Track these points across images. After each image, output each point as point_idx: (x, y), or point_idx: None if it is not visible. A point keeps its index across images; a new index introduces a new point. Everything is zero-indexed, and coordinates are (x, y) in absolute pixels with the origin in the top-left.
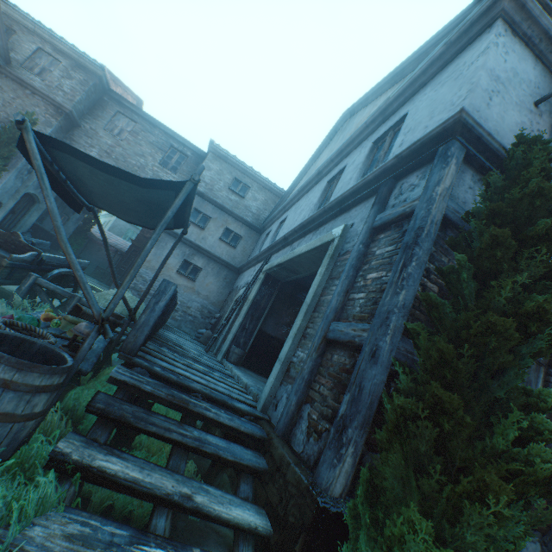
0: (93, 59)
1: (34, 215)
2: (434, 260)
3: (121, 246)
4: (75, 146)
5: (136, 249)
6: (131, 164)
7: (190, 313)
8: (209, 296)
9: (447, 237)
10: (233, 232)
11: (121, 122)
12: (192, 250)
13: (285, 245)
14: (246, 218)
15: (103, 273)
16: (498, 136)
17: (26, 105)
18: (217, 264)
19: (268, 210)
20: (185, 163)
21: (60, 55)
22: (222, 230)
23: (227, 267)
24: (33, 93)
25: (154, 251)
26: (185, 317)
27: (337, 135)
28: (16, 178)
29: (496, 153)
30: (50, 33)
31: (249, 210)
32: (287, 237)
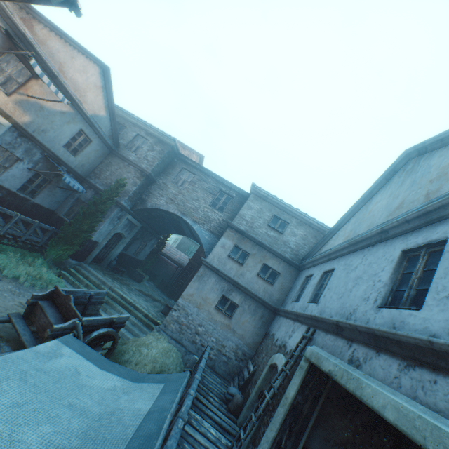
0: (169, 135)
1: (120, 247)
2: None
3: (182, 261)
4: (151, 196)
5: (191, 266)
6: (188, 207)
7: (224, 352)
8: (244, 335)
9: None
10: (270, 268)
11: (184, 176)
12: (230, 285)
13: (338, 333)
14: (284, 253)
15: (166, 285)
16: None
17: (123, 173)
18: (254, 301)
19: (307, 244)
20: (230, 203)
21: (149, 136)
22: (260, 266)
23: (263, 305)
24: (128, 164)
25: (197, 285)
26: (219, 357)
27: (398, 176)
28: (109, 224)
29: None
30: (145, 123)
31: (287, 245)
32: (341, 326)
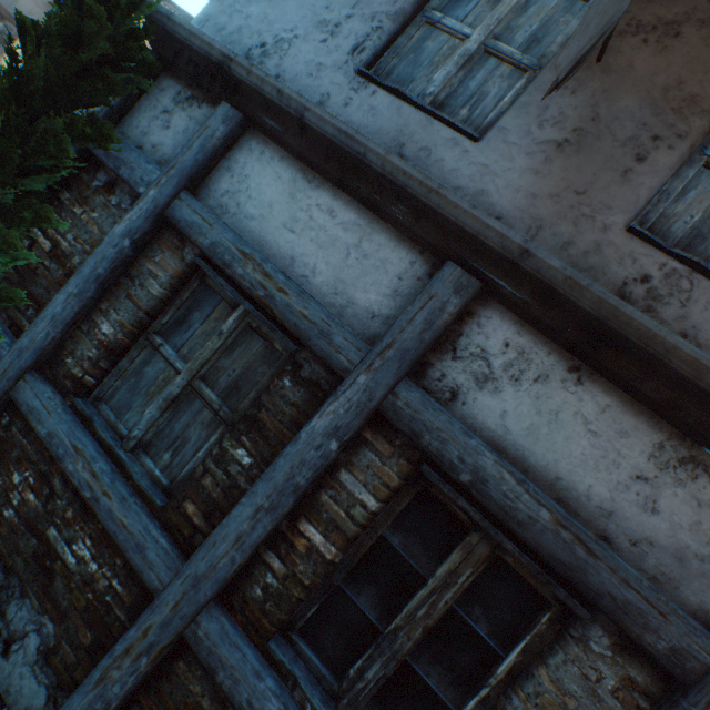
0: None
1: None
2: (63, 210)
3: None
4: None
5: None
6: None
7: None
8: None
9: (96, 182)
10: None
11: None
12: None
13: None
14: None
15: None
16: (265, 23)
17: None
18: None
19: None
20: None
21: None
22: None
23: None
24: None
25: None
26: None
27: None
28: None
29: (190, 46)
30: None
31: None
32: None
